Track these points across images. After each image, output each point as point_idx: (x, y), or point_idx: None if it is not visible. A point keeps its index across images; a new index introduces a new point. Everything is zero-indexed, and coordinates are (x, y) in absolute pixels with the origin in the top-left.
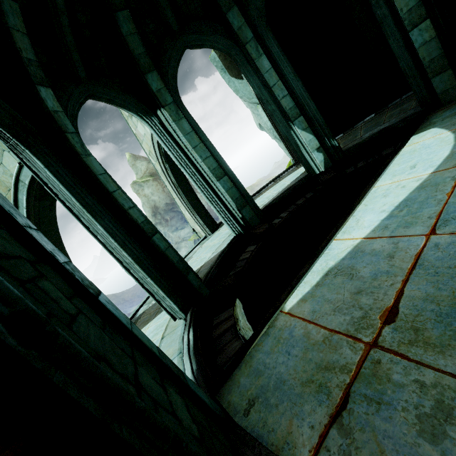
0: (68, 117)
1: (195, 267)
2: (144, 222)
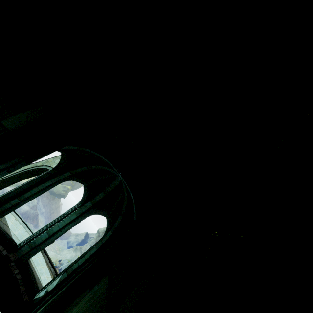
0: (70, 178)
1: (11, 225)
2: (25, 197)
